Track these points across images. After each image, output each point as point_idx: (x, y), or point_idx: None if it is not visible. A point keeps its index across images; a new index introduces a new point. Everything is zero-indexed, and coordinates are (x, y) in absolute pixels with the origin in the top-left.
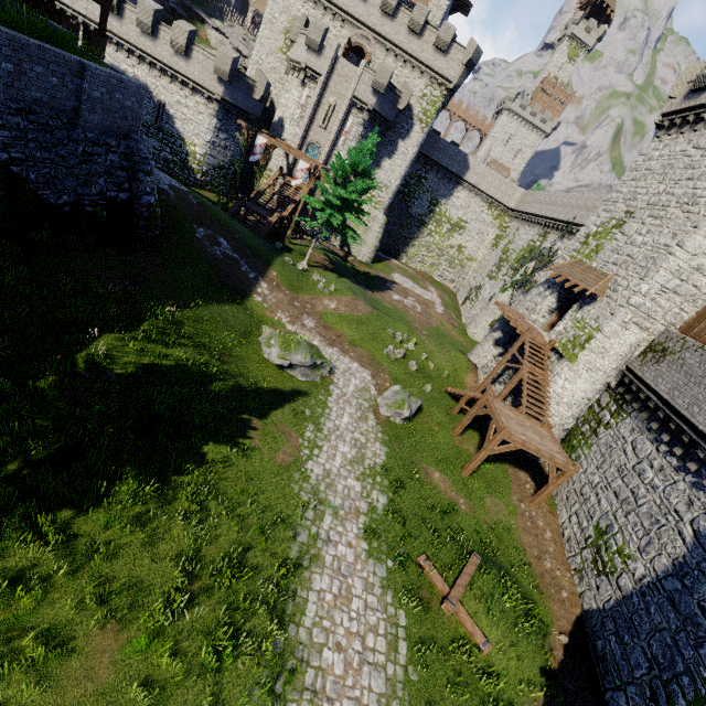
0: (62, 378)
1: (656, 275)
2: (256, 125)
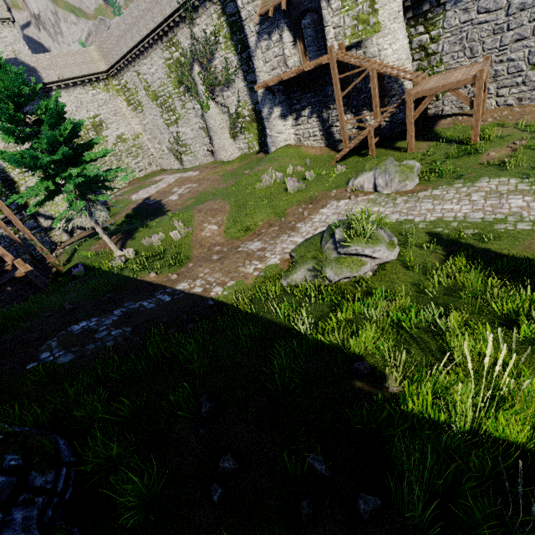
0: None
1: None
2: None
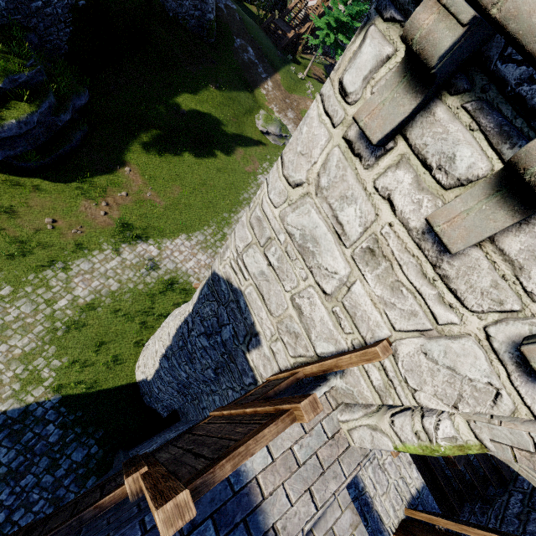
0: (167, 108)
1: None
2: None
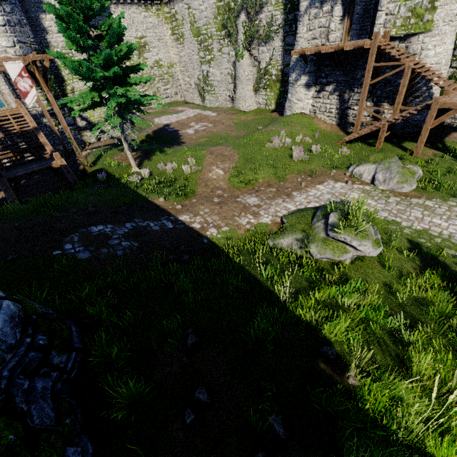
0: None
1: None
2: None
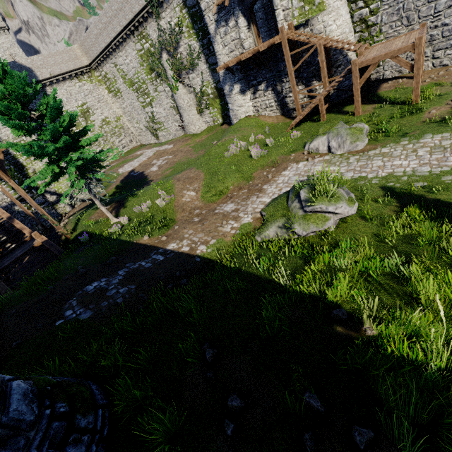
0: None
1: None
2: None
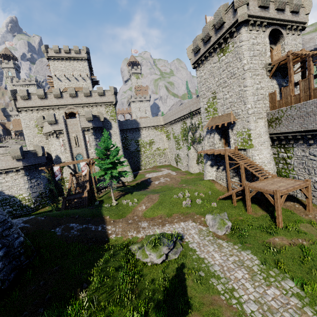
0: None
1: (248, 99)
2: (46, 166)
